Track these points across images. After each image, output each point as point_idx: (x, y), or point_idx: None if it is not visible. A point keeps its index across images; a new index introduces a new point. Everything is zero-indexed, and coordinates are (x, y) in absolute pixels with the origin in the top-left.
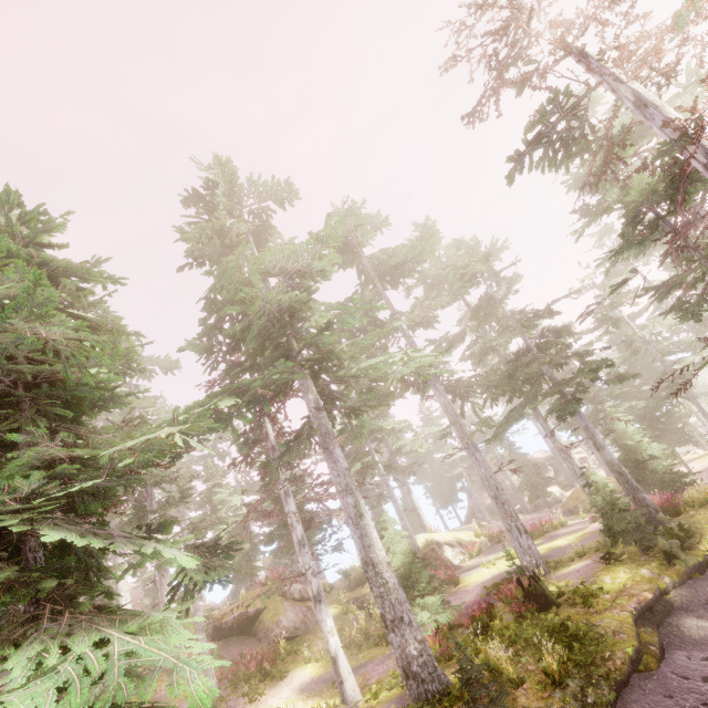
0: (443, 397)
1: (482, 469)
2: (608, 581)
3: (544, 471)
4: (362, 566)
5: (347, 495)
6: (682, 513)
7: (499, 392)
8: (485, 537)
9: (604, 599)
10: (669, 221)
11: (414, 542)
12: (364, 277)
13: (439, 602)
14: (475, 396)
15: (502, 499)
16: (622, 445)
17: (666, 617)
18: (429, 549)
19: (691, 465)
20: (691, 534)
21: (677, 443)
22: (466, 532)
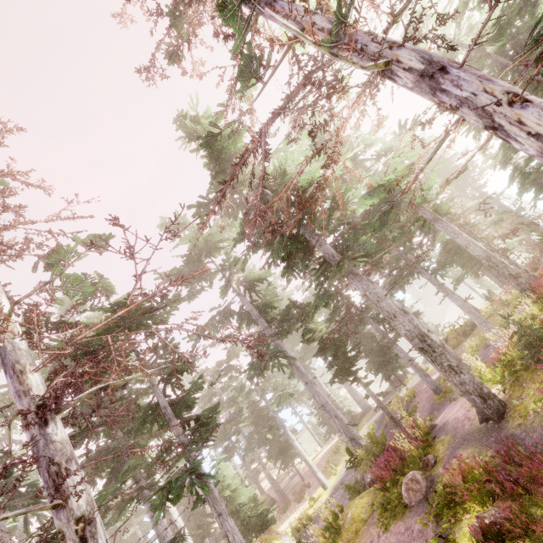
0: None
1: None
2: None
3: None
4: None
5: None
6: None
7: None
8: None
9: None
10: (136, 349)
11: None
12: None
13: None
14: None
15: None
16: (222, 497)
17: None
18: None
19: (306, 470)
20: None
21: (291, 457)
22: None
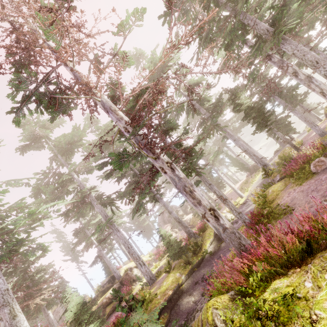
0: (98, 209)
1: (121, 240)
2: (165, 284)
3: (187, 208)
4: (90, 299)
5: (4, 307)
6: (206, 230)
7: (127, 197)
8: (153, 255)
9: (157, 299)
10: None
11: (117, 274)
12: (53, 152)
13: (98, 324)
14: (114, 203)
15: (131, 252)
16: None
17: (177, 301)
18: (125, 274)
19: (228, 194)
20: (199, 246)
21: (220, 188)
22: (146, 255)
